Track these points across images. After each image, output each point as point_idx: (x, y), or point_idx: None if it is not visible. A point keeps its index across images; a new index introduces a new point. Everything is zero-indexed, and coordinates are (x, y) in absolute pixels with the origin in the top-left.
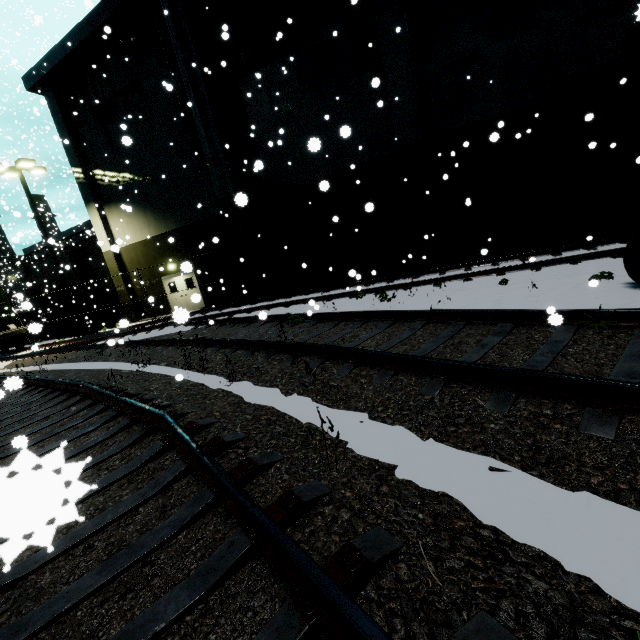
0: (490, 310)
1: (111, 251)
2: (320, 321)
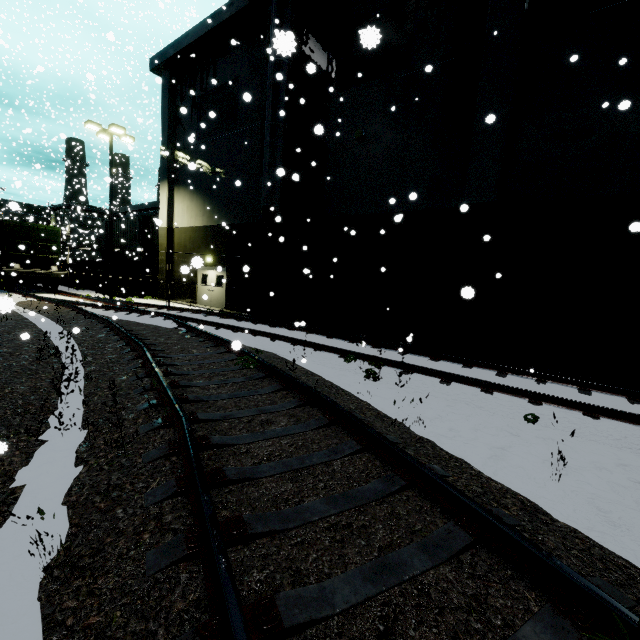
0: (448, 485)
1: (166, 228)
2: (270, 376)
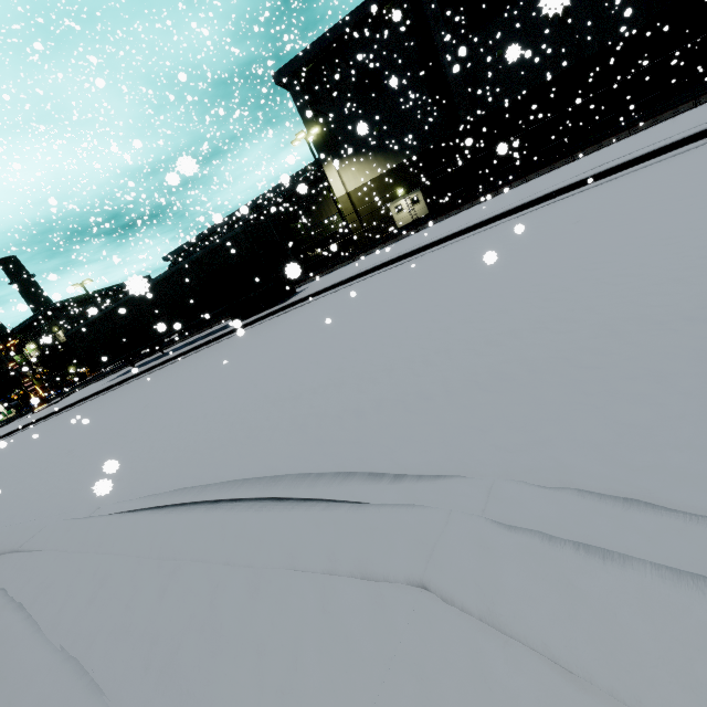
0: None
1: (346, 194)
2: None
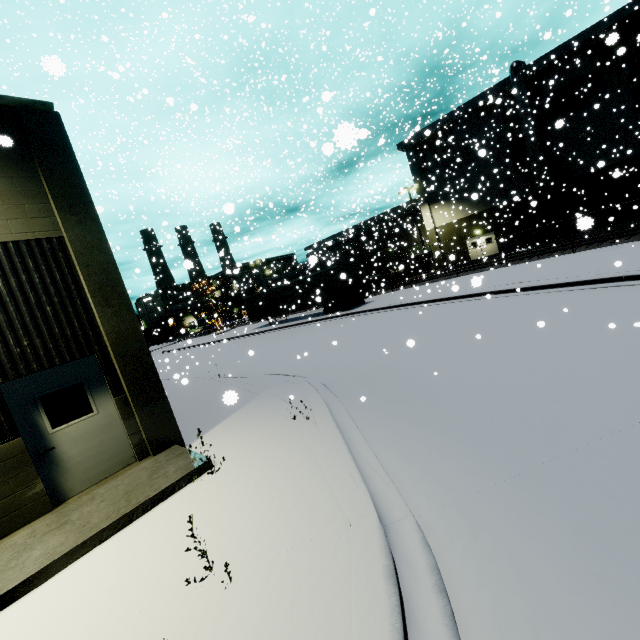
0: None
1: (433, 229)
2: None
